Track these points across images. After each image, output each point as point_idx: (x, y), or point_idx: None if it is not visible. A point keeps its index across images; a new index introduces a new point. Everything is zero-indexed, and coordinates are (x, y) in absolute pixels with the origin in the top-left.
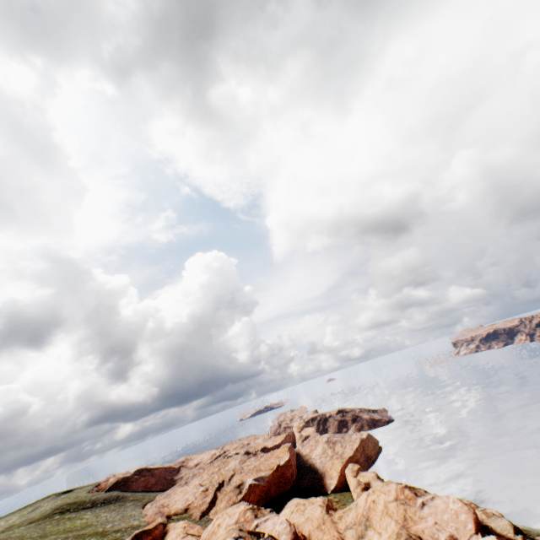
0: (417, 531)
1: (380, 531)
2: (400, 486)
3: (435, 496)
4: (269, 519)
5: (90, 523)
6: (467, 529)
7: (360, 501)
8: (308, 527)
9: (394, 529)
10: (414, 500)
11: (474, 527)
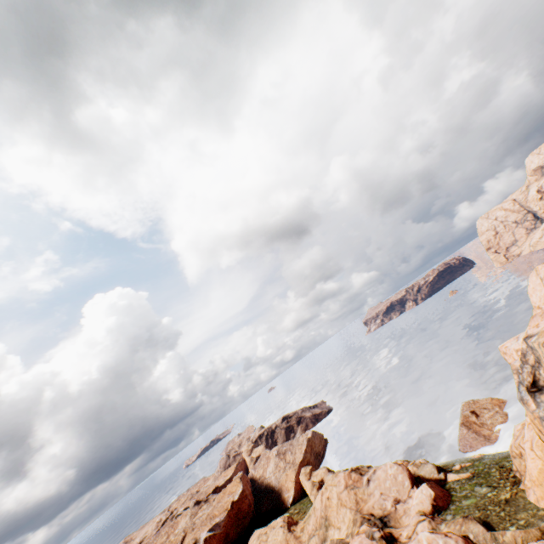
0: (369, 510)
1: (340, 526)
2: (347, 472)
3: (376, 468)
4: None
5: None
6: (405, 487)
7: (317, 504)
8: None
9: (350, 517)
10: (361, 480)
11: (410, 483)
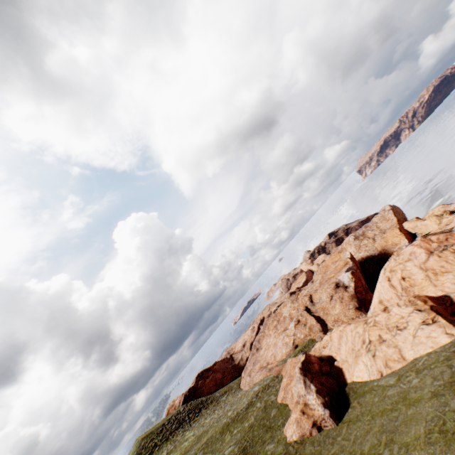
0: None
1: None
2: None
3: None
4: None
5: (201, 432)
6: None
7: None
8: None
9: None
10: None
11: None
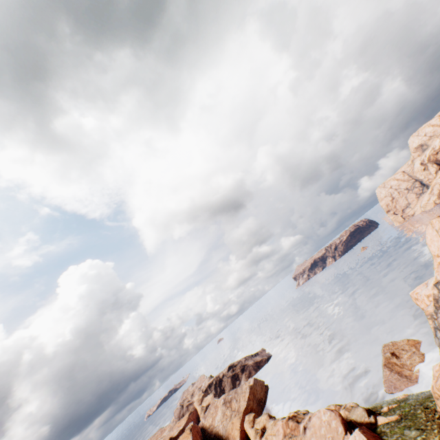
0: None
1: None
2: (285, 420)
3: (311, 415)
4: None
5: None
6: (339, 434)
7: None
8: None
9: None
10: (298, 428)
11: (343, 429)
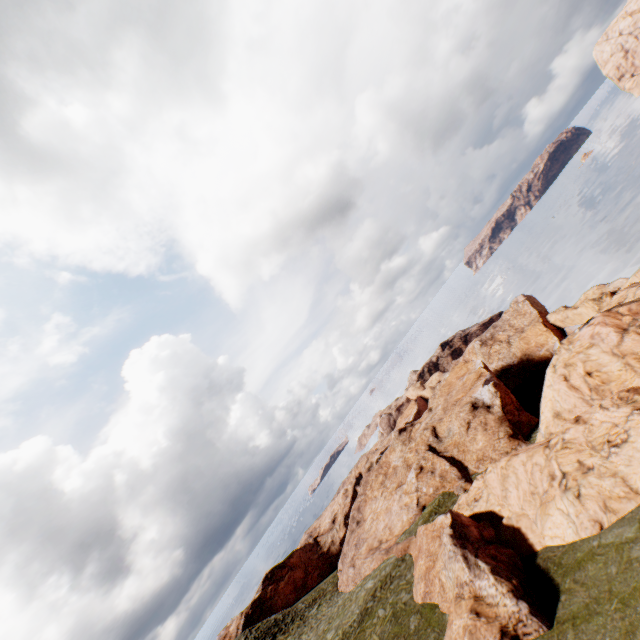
0: None
1: None
2: None
3: None
4: None
5: None
6: None
7: None
8: None
9: None
10: None
11: None
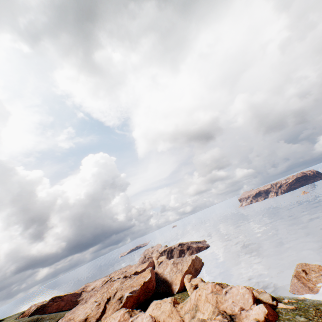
0: (223, 308)
1: (204, 312)
2: (213, 284)
3: (232, 286)
4: (139, 316)
5: None
6: (249, 302)
7: (192, 296)
8: (163, 317)
9: (211, 309)
10: (221, 291)
11: (252, 301)
